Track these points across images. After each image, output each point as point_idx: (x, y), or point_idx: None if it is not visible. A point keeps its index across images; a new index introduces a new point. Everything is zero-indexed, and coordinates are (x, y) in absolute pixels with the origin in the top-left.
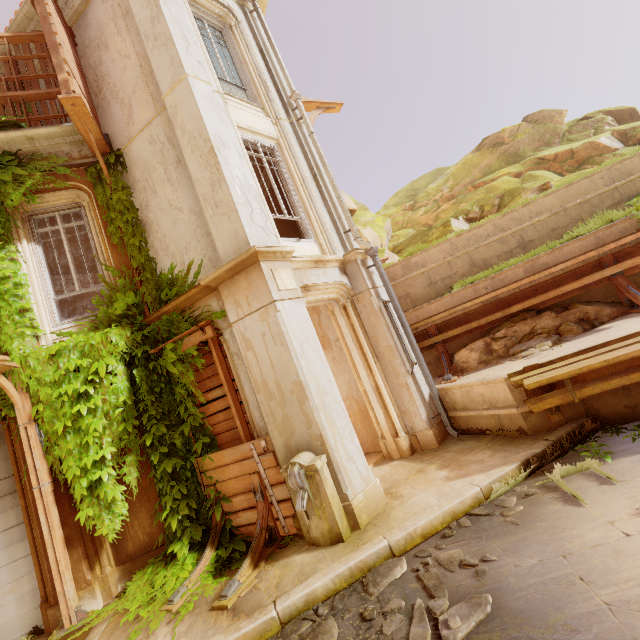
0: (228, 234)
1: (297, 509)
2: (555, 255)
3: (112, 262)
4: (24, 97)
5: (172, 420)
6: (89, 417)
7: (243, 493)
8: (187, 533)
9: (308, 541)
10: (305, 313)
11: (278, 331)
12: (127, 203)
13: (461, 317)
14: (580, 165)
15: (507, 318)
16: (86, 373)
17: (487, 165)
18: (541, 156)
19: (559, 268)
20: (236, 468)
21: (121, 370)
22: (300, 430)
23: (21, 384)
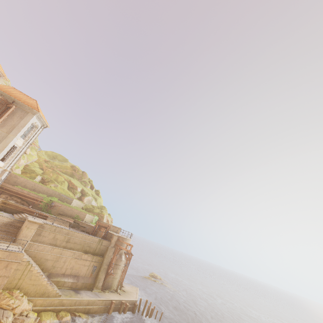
0: None
1: None
2: (32, 194)
3: None
4: None
5: None
6: None
7: None
8: None
9: None
10: None
11: None
12: None
13: (11, 191)
14: (72, 188)
15: (16, 196)
16: None
17: (68, 171)
18: (71, 180)
19: (28, 195)
20: None
21: None
22: None
23: None
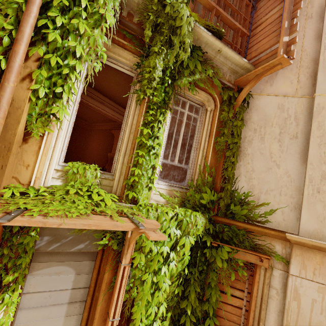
0: (317, 215)
1: None
2: None
3: (209, 161)
4: (221, 15)
5: (200, 294)
6: (165, 277)
7: None
8: None
9: None
10: None
11: None
12: (239, 131)
13: None
14: None
15: None
16: (174, 240)
17: None
18: None
19: None
20: None
21: (190, 246)
22: None
23: None
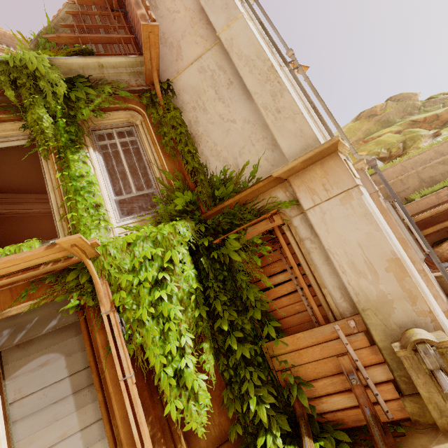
0: (293, 134)
1: (444, 391)
2: None
3: (166, 167)
4: (91, 39)
5: (238, 306)
6: (168, 303)
7: (327, 377)
8: (274, 423)
9: (441, 427)
10: (371, 200)
11: (364, 212)
12: (178, 120)
13: (428, 219)
14: (445, 124)
15: None
16: (159, 261)
17: (367, 129)
18: (414, 119)
19: None
20: (316, 351)
21: (188, 259)
22: (401, 307)
23: (102, 271)
